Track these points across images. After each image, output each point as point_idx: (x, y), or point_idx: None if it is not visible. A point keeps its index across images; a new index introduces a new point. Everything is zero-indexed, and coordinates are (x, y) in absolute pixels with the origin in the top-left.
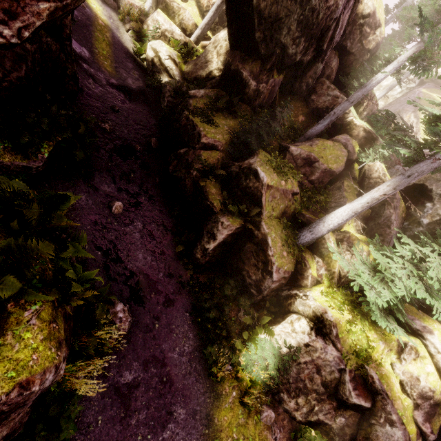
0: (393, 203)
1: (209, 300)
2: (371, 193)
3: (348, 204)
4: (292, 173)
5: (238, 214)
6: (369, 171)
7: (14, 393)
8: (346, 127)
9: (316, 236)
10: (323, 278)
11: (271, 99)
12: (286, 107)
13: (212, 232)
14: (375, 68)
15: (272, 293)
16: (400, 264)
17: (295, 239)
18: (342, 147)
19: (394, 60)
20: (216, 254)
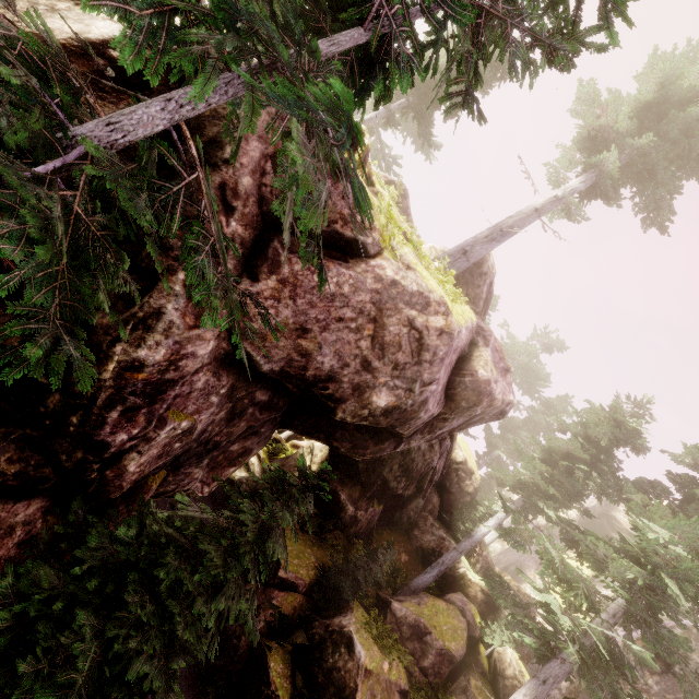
0: None
1: None
2: None
3: None
4: (398, 650)
5: None
6: (501, 662)
7: None
8: (459, 581)
9: None
10: None
11: (369, 529)
12: (389, 547)
13: None
14: (479, 514)
15: None
16: None
17: None
18: (458, 612)
19: (494, 513)
20: None
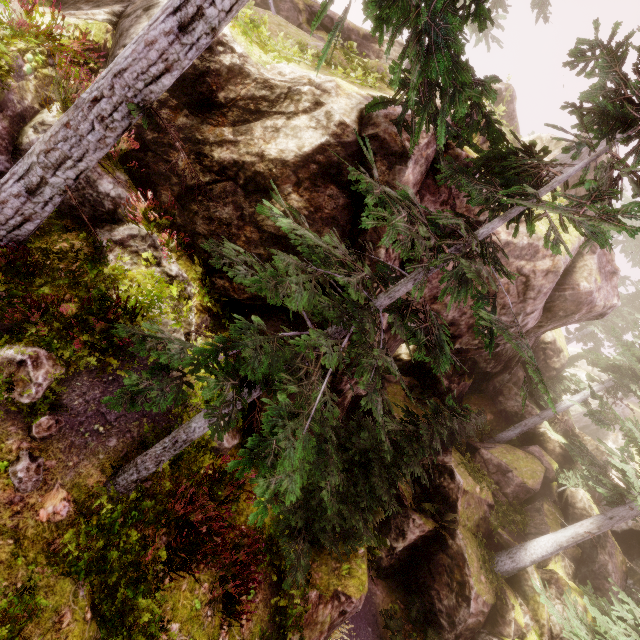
0: (607, 547)
1: (394, 618)
2: (574, 527)
3: (551, 533)
4: (486, 481)
5: (430, 514)
6: (572, 498)
7: (358, 602)
8: (539, 438)
9: (518, 566)
10: (530, 630)
11: (460, 397)
12: (479, 413)
13: (402, 528)
14: (564, 387)
15: (467, 633)
16: (622, 629)
17: (492, 563)
18: (537, 460)
19: (580, 389)
20: (402, 558)
